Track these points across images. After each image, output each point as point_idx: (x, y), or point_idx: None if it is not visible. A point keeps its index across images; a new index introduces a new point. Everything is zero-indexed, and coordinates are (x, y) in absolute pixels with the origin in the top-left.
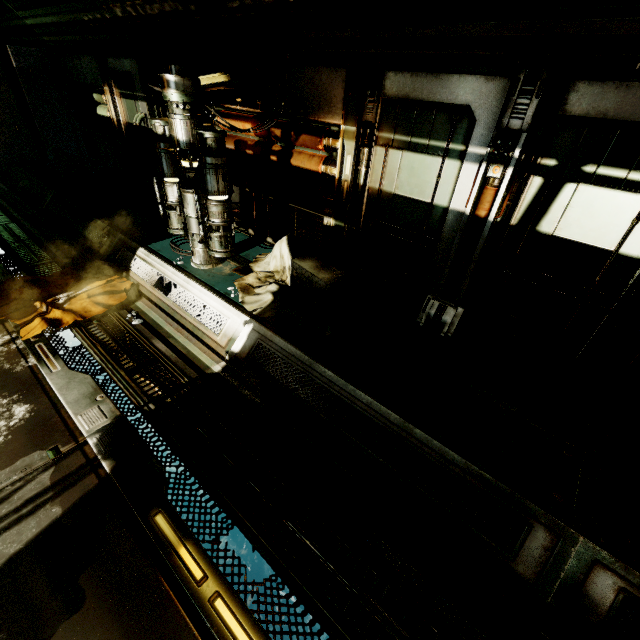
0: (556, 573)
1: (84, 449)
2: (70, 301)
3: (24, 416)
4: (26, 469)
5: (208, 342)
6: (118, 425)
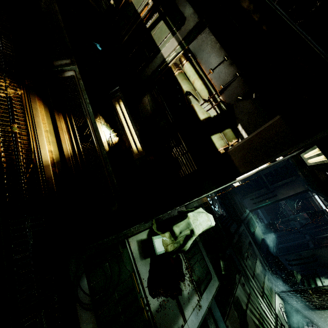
0: (62, 67)
1: None
2: None
3: None
4: None
5: None
6: None
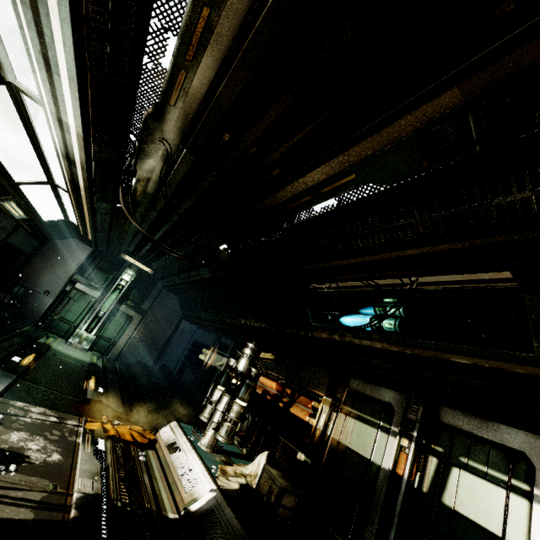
0: None
1: (68, 497)
2: (119, 425)
3: (55, 460)
4: (36, 483)
5: (176, 495)
6: (95, 498)
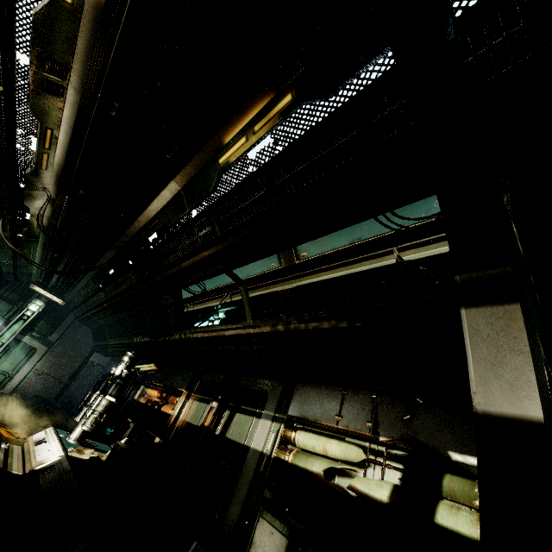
0: None
1: None
2: None
3: None
4: None
5: (27, 465)
6: None
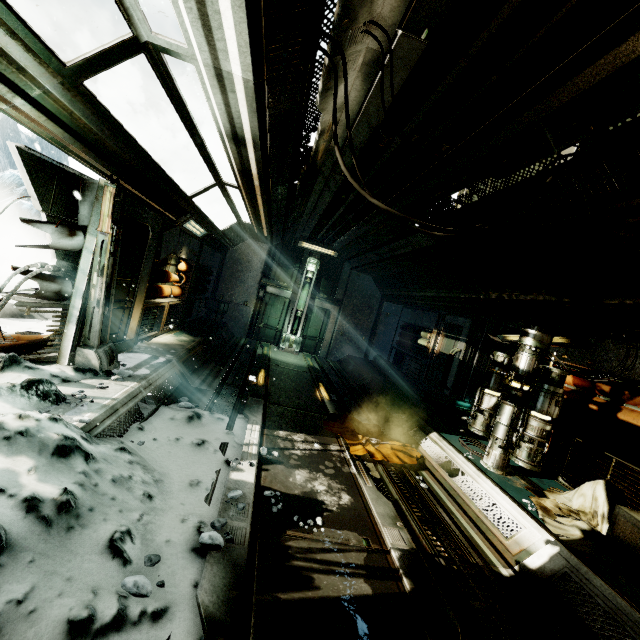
0: None
1: (387, 556)
2: (379, 444)
3: (347, 502)
4: (348, 540)
5: (493, 539)
6: (415, 556)
